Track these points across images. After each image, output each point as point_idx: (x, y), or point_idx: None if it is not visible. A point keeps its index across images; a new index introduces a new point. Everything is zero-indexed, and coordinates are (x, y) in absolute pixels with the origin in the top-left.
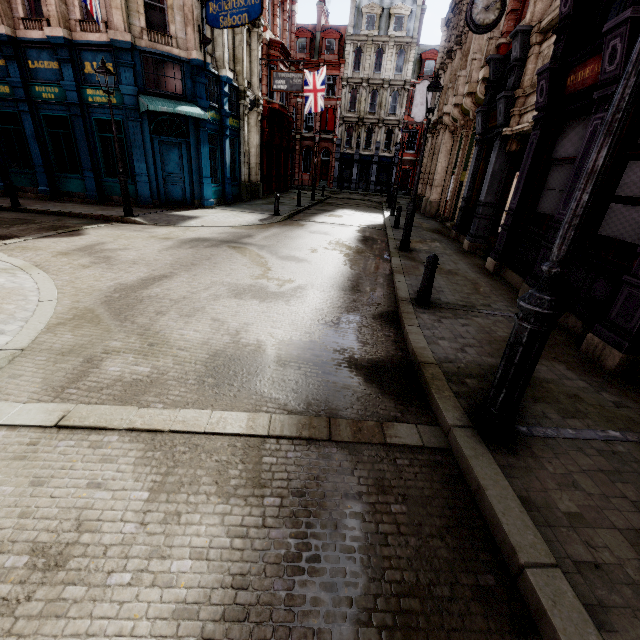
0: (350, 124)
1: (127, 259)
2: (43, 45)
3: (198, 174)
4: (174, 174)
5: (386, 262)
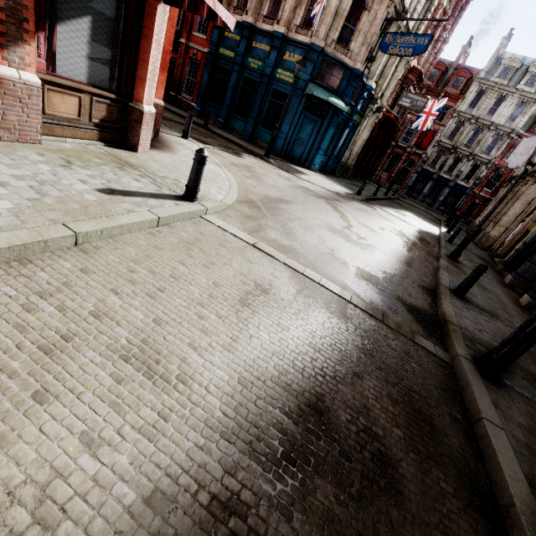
0: (443, 148)
1: (268, 182)
2: (267, 34)
3: (318, 145)
4: (302, 140)
5: (434, 260)
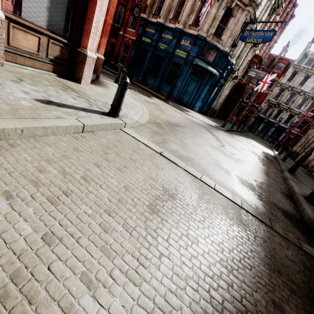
0: (271, 104)
1: (168, 114)
2: (171, 29)
3: (198, 96)
4: (189, 92)
5: (280, 172)
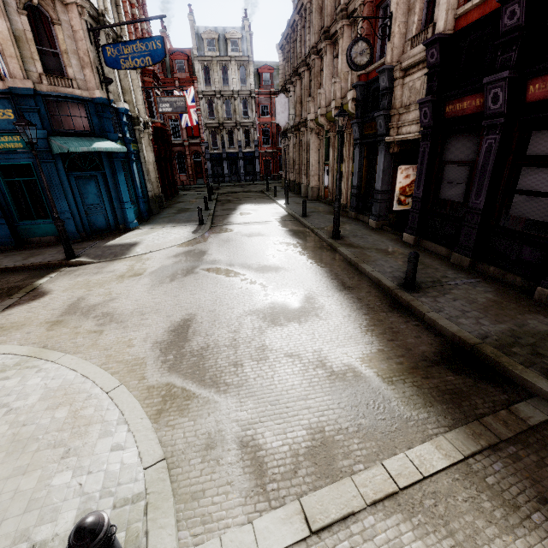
0: (213, 129)
1: (129, 311)
2: None
3: (118, 200)
4: (94, 205)
5: (334, 252)
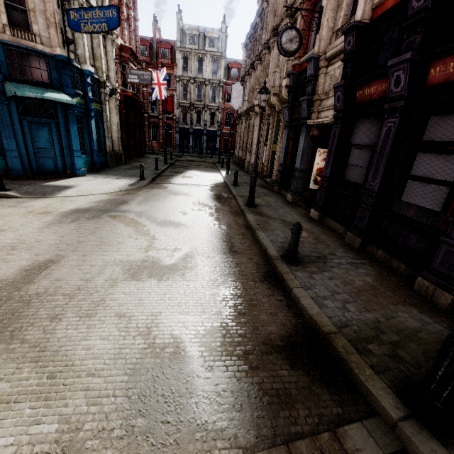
0: (184, 107)
1: (4, 244)
2: None
3: (68, 148)
4: (45, 149)
5: (242, 218)
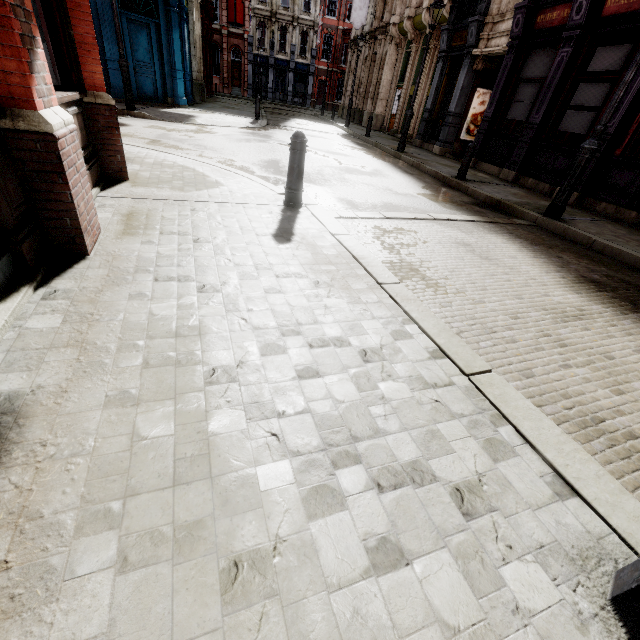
0: (262, 18)
1: (219, 147)
2: None
3: (170, 66)
4: (144, 63)
5: (398, 159)
